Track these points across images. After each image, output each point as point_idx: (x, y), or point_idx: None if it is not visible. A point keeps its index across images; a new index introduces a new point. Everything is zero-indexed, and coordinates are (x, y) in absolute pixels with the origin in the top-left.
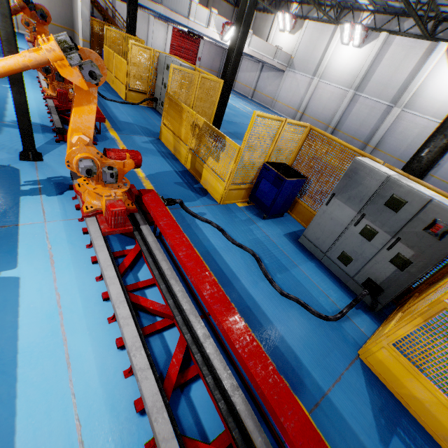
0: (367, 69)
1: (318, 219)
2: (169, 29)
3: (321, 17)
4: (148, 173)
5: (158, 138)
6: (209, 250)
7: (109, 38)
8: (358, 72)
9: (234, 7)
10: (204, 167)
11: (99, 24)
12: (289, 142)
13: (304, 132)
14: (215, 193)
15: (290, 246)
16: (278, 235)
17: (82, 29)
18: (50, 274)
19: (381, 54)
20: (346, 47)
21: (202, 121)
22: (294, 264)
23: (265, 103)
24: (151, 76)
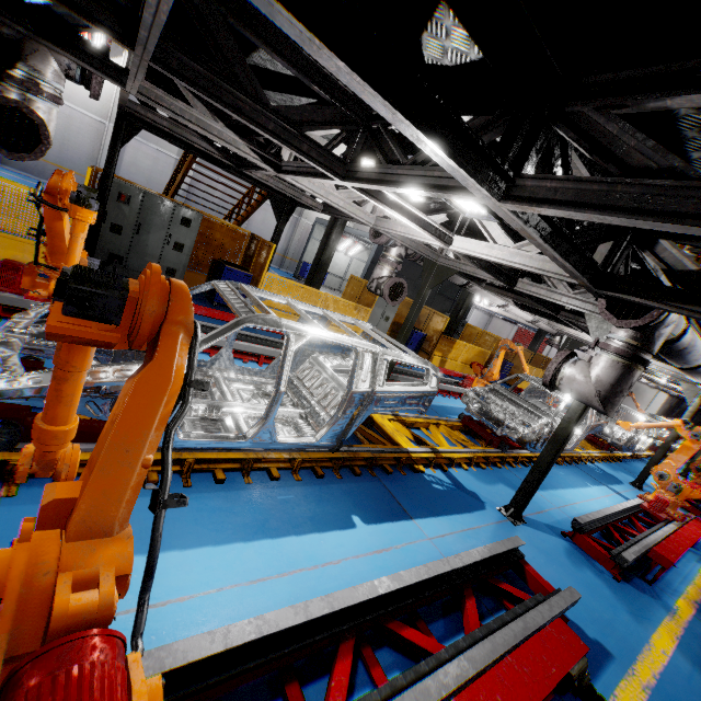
0: None
1: None
2: None
3: None
4: None
5: None
6: None
7: None
8: None
9: None
10: None
11: None
12: None
13: None
14: None
15: None
16: None
17: None
18: (602, 495)
19: None
20: None
21: None
22: None
23: None
24: None
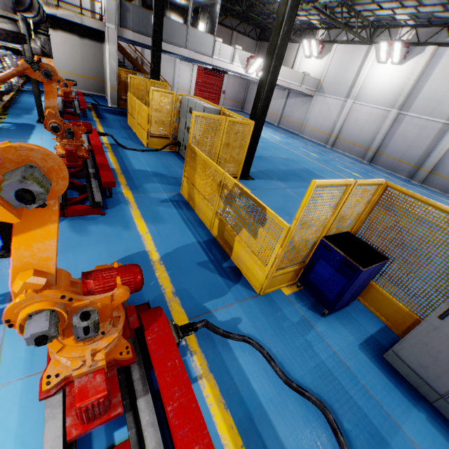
0: (411, 86)
1: (423, 336)
2: (194, 67)
3: (351, 38)
4: (163, 253)
5: (179, 192)
6: (251, 412)
7: (133, 85)
8: (400, 90)
9: (256, 40)
10: (236, 240)
11: (125, 73)
12: (355, 206)
13: (376, 191)
14: (252, 278)
15: (375, 372)
16: (351, 349)
17: (110, 79)
18: None
19: (428, 69)
20: (383, 66)
21: (232, 182)
22: (392, 421)
23: (293, 129)
24: (174, 120)
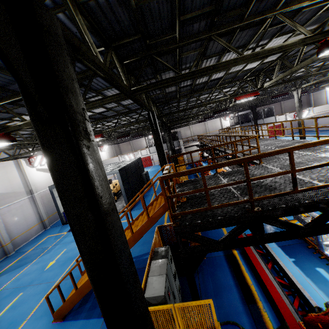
0: None
1: None
2: None
3: None
4: None
5: None
6: None
7: None
8: None
9: None
10: None
11: None
12: None
13: None
14: None
15: None
16: None
17: None
18: None
19: None
20: None
21: None
22: None
23: None
24: None
